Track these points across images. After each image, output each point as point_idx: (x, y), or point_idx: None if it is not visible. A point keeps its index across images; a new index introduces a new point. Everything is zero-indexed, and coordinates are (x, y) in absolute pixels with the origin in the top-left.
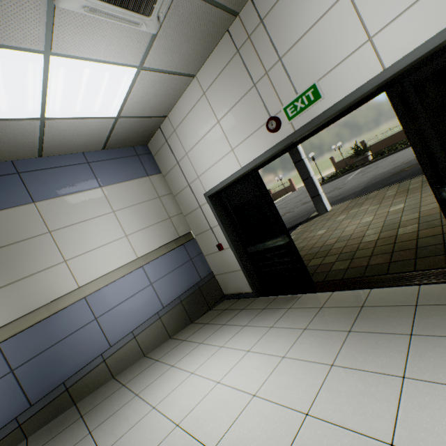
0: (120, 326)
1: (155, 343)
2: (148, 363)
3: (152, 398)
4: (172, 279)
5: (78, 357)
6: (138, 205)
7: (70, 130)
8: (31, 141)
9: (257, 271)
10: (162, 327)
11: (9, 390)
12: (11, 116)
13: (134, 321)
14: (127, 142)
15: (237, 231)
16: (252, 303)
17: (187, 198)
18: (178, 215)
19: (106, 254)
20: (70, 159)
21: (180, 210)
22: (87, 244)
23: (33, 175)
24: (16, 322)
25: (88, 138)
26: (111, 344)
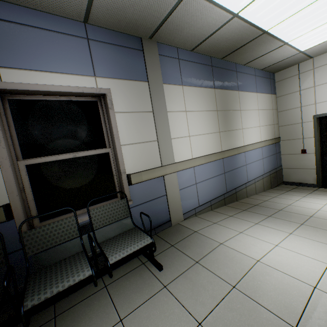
0: (251, 174)
1: (259, 190)
2: (268, 197)
3: (308, 207)
4: (268, 160)
5: (239, 180)
6: (265, 110)
7: (278, 53)
8: (260, 54)
9: (323, 173)
10: (262, 184)
11: (222, 181)
12: (284, 38)
13: (255, 174)
14: (273, 68)
15: (322, 144)
16: (320, 189)
17: (292, 115)
18: (276, 124)
19: (252, 133)
20: (250, 71)
21: (277, 122)
22: (248, 124)
23: (239, 75)
24: (229, 151)
25: (272, 60)
26: (248, 181)
